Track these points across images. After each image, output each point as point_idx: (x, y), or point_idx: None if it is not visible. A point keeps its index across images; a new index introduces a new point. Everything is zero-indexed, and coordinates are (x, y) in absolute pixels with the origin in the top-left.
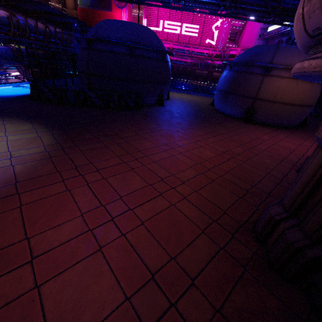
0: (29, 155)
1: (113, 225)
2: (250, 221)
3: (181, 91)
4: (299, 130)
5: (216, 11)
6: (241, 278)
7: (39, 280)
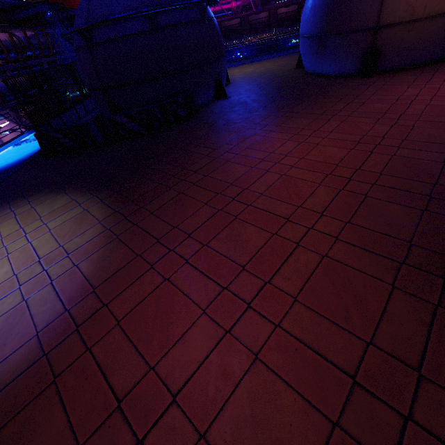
0: (88, 242)
1: (255, 315)
2: None
3: (240, 62)
4: None
5: None
6: None
7: (200, 427)
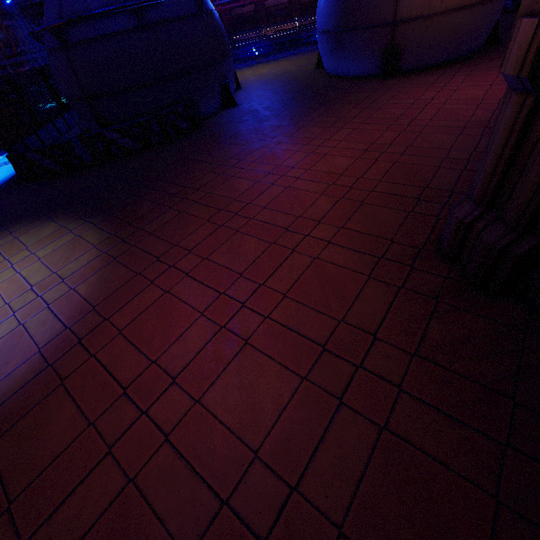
0: (84, 267)
1: (248, 312)
2: (432, 240)
3: (255, 61)
4: (486, 54)
5: None
6: (435, 312)
7: (195, 396)
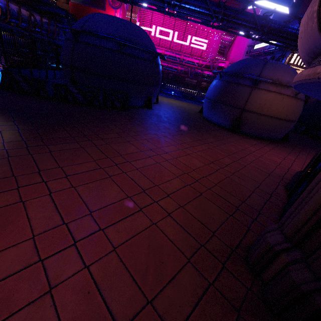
0: None
1: (74, 253)
2: (242, 246)
3: (171, 96)
4: (282, 143)
5: (208, 22)
6: None
7: None
